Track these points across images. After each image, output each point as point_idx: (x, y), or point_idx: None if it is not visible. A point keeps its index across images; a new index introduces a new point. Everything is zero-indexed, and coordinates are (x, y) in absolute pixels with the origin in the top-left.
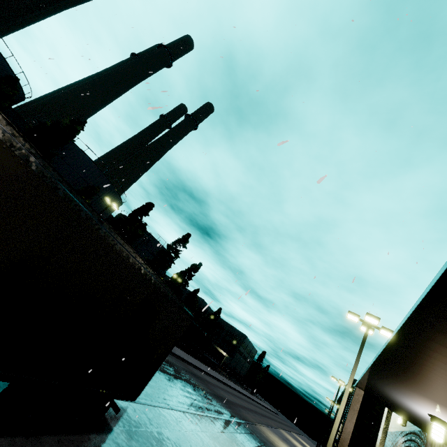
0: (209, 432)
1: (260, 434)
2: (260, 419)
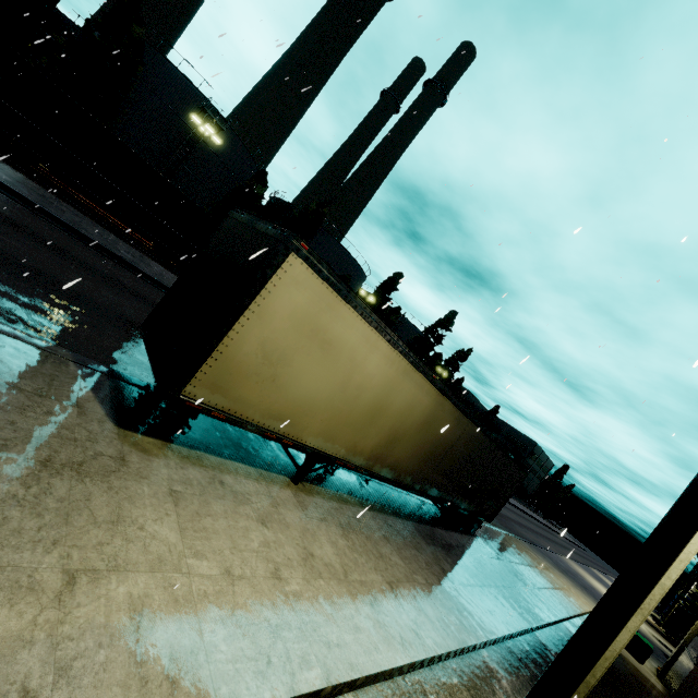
0: (523, 551)
1: (567, 565)
2: (563, 551)
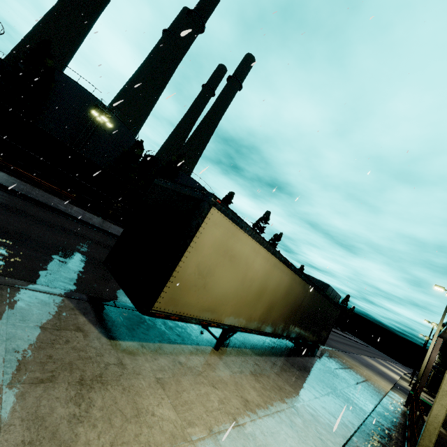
0: (342, 358)
1: (366, 361)
2: (359, 351)
